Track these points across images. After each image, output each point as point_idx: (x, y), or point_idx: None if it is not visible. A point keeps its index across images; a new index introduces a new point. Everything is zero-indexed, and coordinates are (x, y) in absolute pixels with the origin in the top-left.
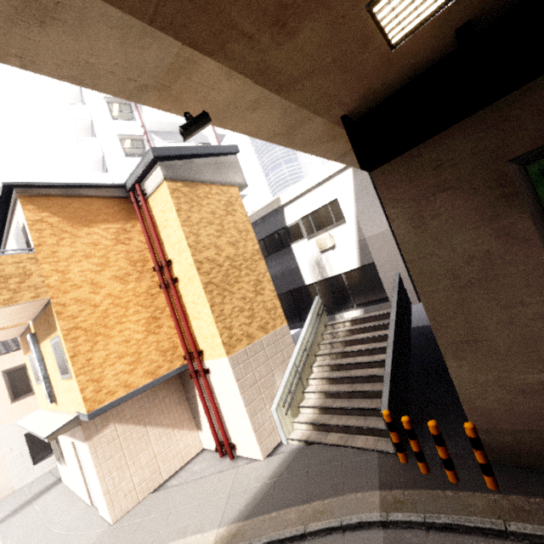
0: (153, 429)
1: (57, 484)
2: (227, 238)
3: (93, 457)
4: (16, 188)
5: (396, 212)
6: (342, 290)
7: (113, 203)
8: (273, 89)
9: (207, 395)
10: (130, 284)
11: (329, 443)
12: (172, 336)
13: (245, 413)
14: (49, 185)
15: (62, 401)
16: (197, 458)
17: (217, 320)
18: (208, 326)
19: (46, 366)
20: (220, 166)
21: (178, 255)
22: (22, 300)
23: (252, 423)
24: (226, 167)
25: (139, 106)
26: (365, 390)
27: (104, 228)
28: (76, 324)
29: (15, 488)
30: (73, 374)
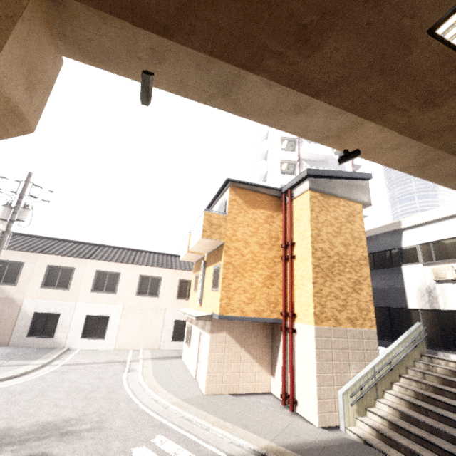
0: (244, 352)
1: (179, 358)
2: (341, 239)
3: (210, 345)
4: (230, 182)
5: None
6: (455, 329)
7: (271, 199)
8: (413, 137)
9: (289, 349)
10: (264, 250)
11: (391, 455)
12: (278, 295)
13: (314, 378)
14: (244, 183)
15: (205, 304)
16: (264, 396)
17: (315, 295)
18: (307, 297)
19: (204, 282)
20: (352, 186)
21: (301, 240)
22: (213, 238)
23: (317, 390)
24: (356, 188)
25: (300, 143)
26: (454, 434)
27: (262, 212)
28: (231, 261)
29: (160, 348)
30: (220, 288)
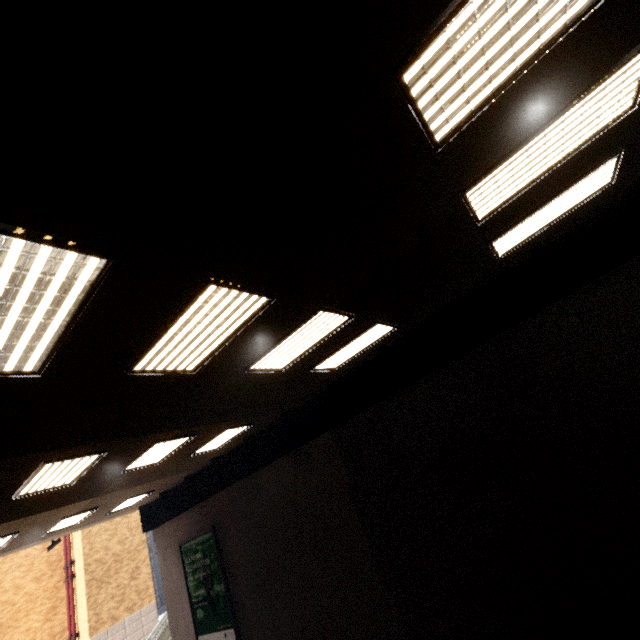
0: None
1: None
2: (118, 538)
3: None
4: None
5: (159, 552)
6: None
7: None
8: (88, 524)
9: None
10: (44, 582)
11: None
12: (65, 620)
13: None
14: None
15: None
16: None
17: (89, 609)
18: (84, 614)
19: None
20: None
21: (78, 558)
22: None
23: None
24: None
25: None
26: None
27: None
28: None
29: None
30: None
